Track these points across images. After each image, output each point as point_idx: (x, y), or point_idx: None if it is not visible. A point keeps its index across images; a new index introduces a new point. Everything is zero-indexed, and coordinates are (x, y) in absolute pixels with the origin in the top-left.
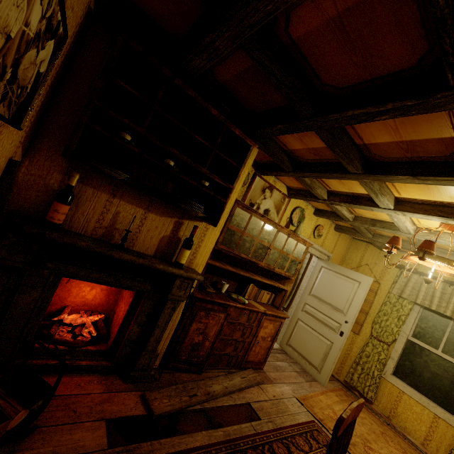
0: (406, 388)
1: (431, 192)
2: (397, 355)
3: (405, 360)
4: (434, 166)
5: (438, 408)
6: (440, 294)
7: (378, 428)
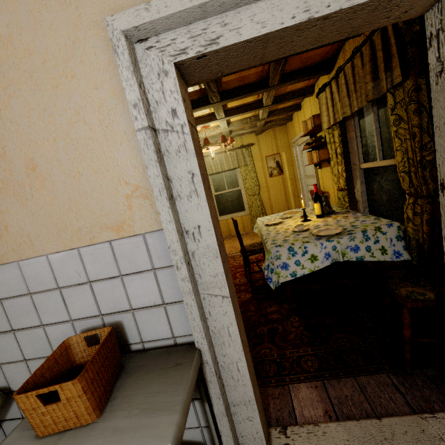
0: (227, 217)
1: (194, 113)
2: (216, 206)
3: (219, 205)
4: (195, 102)
5: (240, 213)
6: (213, 163)
7: (231, 241)
